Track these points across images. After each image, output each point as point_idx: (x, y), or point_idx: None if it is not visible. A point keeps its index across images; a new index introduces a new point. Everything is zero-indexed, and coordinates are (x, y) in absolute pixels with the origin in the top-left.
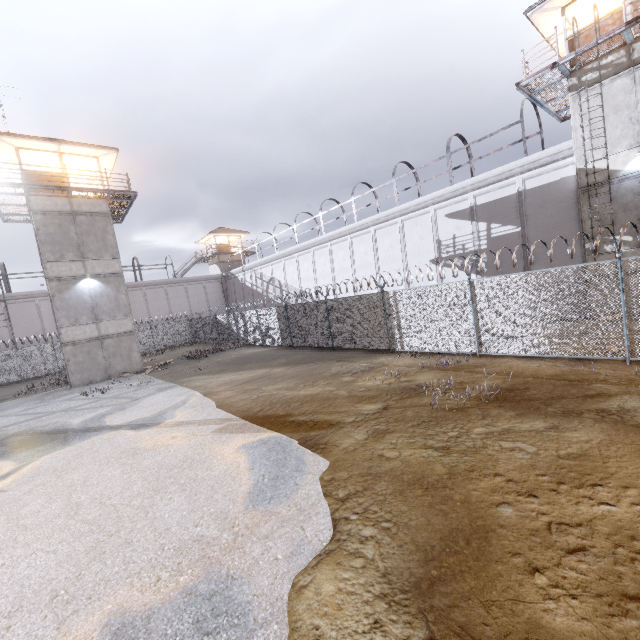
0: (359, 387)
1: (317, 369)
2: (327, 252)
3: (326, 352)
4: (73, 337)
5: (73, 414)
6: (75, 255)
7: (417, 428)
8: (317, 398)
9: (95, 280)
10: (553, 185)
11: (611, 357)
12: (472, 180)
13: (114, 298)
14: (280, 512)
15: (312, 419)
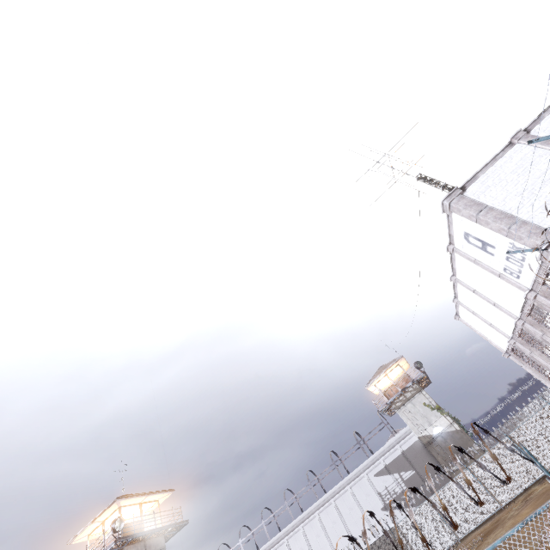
0: None
1: None
2: (301, 535)
3: None
4: None
5: None
6: None
7: None
8: None
9: None
10: (413, 445)
11: (497, 509)
12: (378, 452)
13: None
14: None
15: None
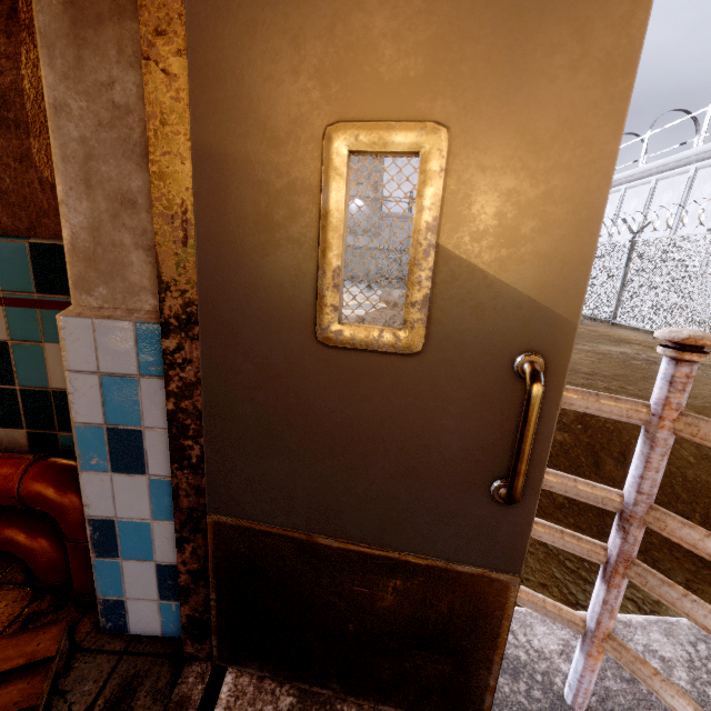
0: None
1: None
2: None
3: None
4: None
5: None
6: (354, 179)
7: None
8: None
9: (361, 201)
10: None
11: None
12: None
13: (370, 218)
14: None
15: None
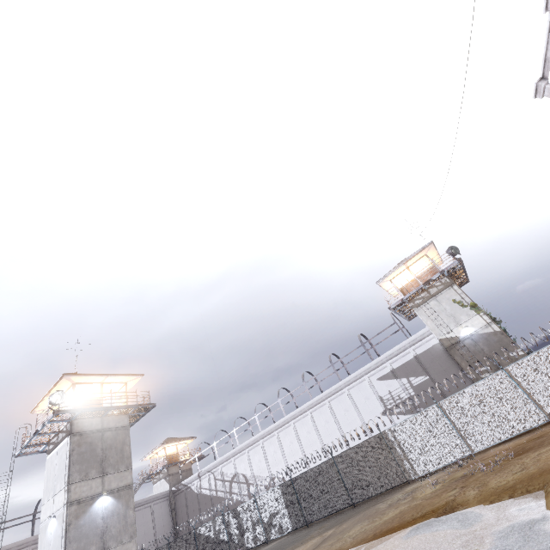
0: (424, 496)
1: (367, 513)
2: (291, 430)
3: (350, 510)
4: None
5: None
6: (97, 471)
7: (498, 474)
8: (405, 511)
9: (109, 496)
10: (431, 349)
11: (541, 422)
12: (384, 355)
13: (123, 516)
14: (488, 517)
15: (425, 512)
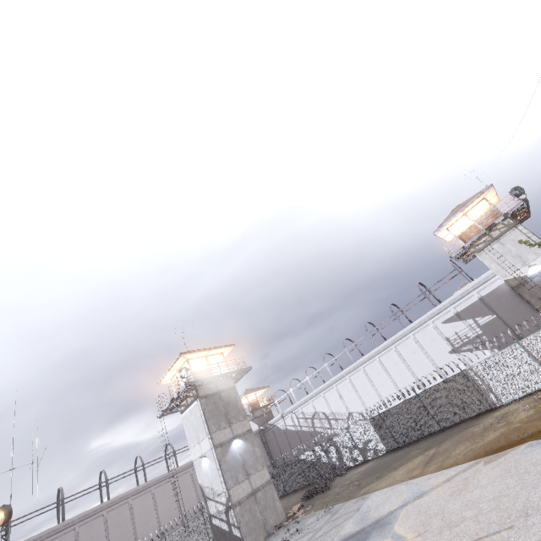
0: (521, 420)
1: (463, 436)
2: (362, 374)
3: (440, 434)
4: (238, 496)
5: (327, 536)
6: (225, 422)
7: None
8: (508, 433)
9: (239, 439)
10: (496, 290)
11: None
12: (447, 300)
13: (252, 452)
14: None
15: (532, 433)
